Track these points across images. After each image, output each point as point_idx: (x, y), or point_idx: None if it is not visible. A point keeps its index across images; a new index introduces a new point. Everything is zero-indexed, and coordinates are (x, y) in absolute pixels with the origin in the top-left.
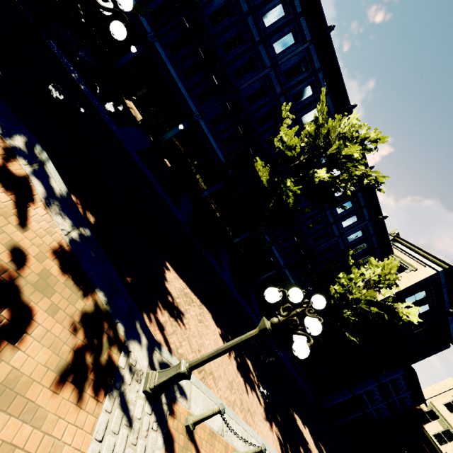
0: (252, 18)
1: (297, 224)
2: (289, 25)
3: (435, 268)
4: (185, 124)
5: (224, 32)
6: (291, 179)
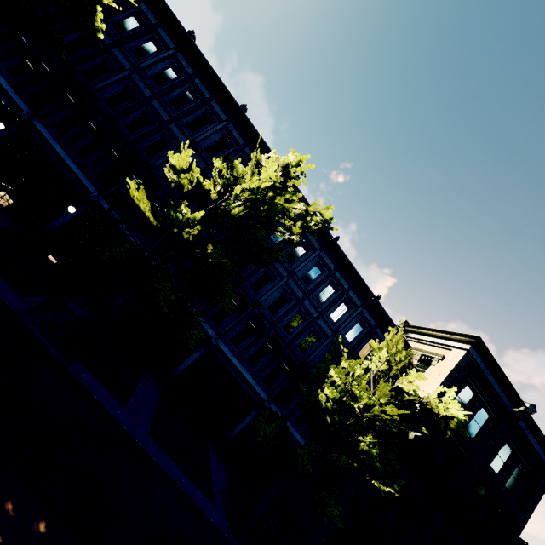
0: (157, 101)
1: (269, 326)
2: (201, 107)
3: (463, 347)
4: (80, 208)
5: (126, 113)
6: (185, 202)
